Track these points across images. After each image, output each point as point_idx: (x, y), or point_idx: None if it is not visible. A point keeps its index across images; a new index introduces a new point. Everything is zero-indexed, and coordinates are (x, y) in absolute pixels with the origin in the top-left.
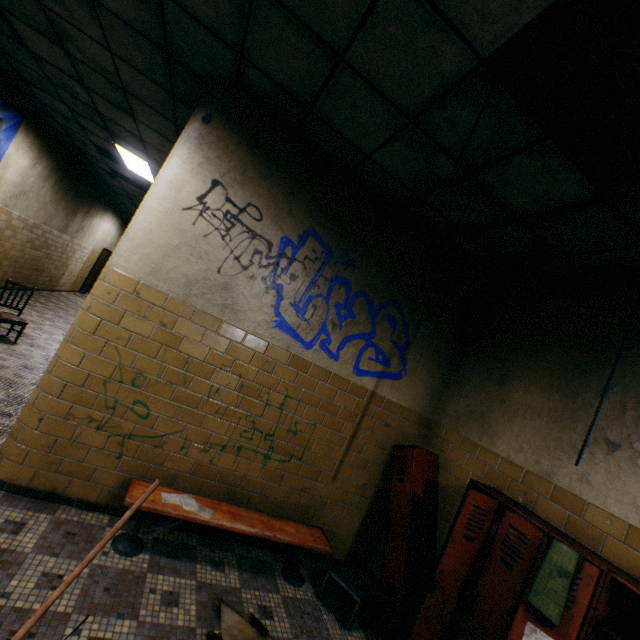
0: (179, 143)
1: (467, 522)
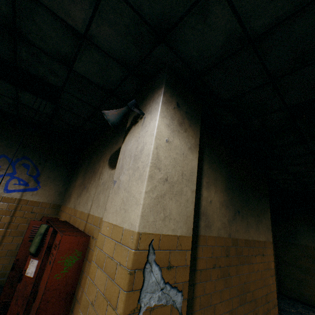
0: None
1: (31, 234)
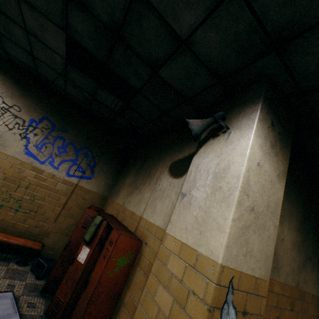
0: None
1: (84, 221)
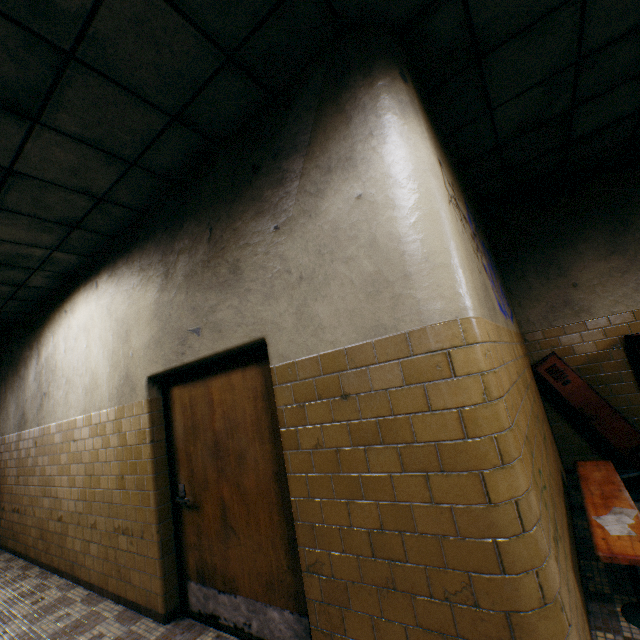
0: (395, 114)
1: None
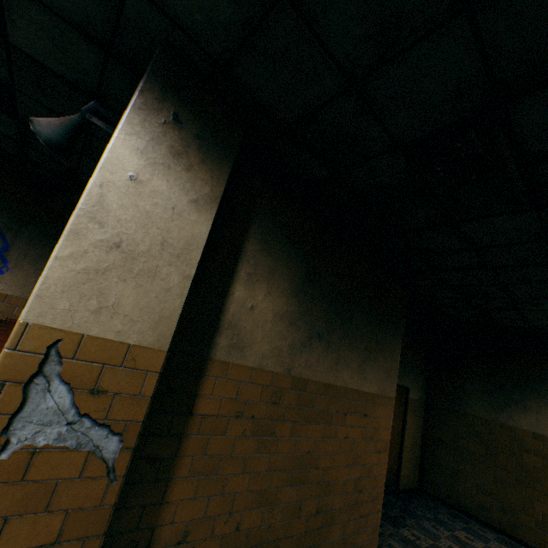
0: None
1: None
